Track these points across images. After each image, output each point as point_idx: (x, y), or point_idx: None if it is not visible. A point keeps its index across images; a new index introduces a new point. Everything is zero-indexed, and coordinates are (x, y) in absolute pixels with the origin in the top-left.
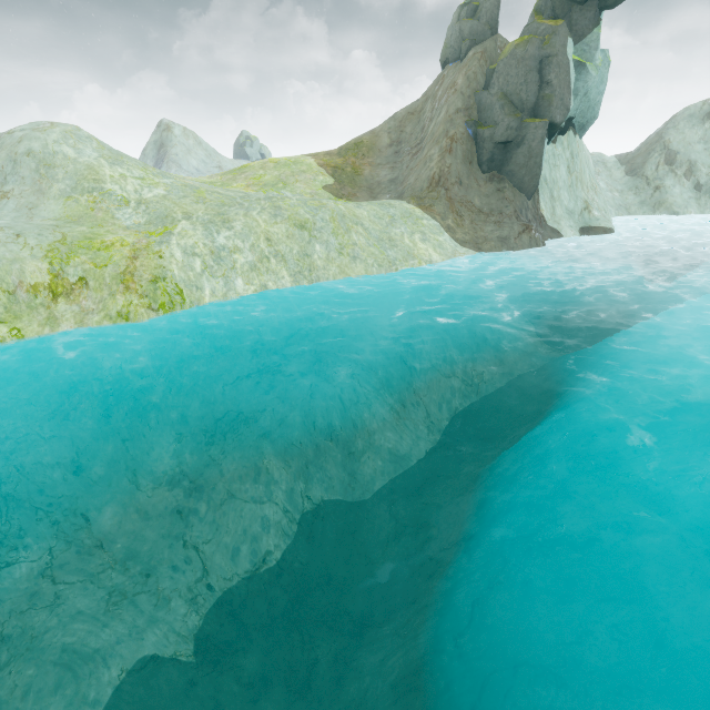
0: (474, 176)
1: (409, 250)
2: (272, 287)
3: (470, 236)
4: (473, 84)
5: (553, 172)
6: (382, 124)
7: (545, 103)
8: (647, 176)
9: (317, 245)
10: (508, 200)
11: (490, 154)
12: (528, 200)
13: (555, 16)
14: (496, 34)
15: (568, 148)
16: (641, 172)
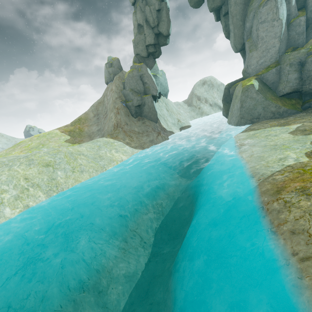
0: (131, 120)
1: (111, 158)
2: (32, 205)
3: (138, 144)
4: (119, 88)
5: (161, 111)
6: (88, 109)
7: (147, 89)
8: (194, 105)
9: (59, 172)
10: (148, 125)
11: (135, 111)
12: (156, 123)
13: (140, 62)
14: (122, 71)
15: (163, 102)
16: (192, 104)
